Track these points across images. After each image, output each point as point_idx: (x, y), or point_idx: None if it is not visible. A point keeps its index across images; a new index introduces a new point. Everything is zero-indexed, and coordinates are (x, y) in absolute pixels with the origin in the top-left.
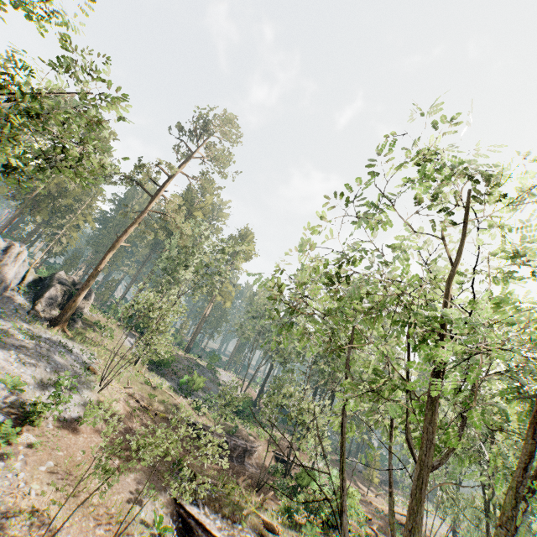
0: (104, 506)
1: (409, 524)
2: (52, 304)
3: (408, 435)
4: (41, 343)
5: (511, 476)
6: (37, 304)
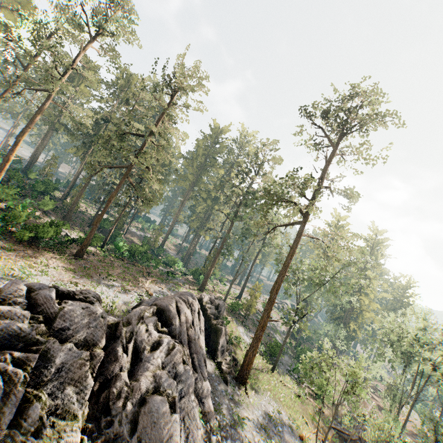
0: None
1: None
2: (223, 351)
3: None
4: (277, 440)
5: None
6: (220, 362)
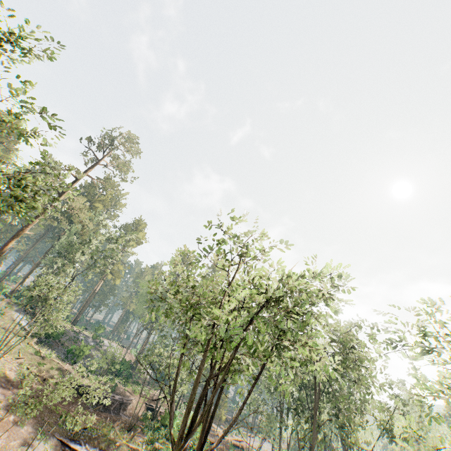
0: (4, 448)
1: (191, 393)
2: None
3: (211, 364)
4: None
5: (253, 378)
6: None
